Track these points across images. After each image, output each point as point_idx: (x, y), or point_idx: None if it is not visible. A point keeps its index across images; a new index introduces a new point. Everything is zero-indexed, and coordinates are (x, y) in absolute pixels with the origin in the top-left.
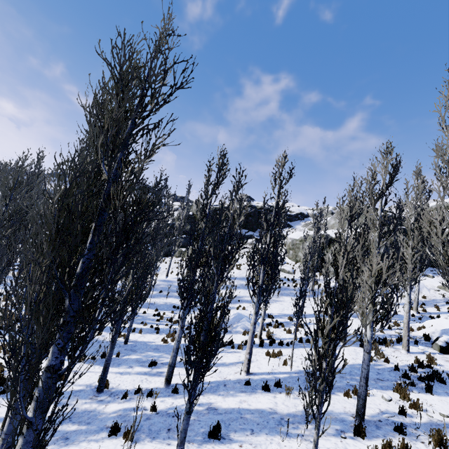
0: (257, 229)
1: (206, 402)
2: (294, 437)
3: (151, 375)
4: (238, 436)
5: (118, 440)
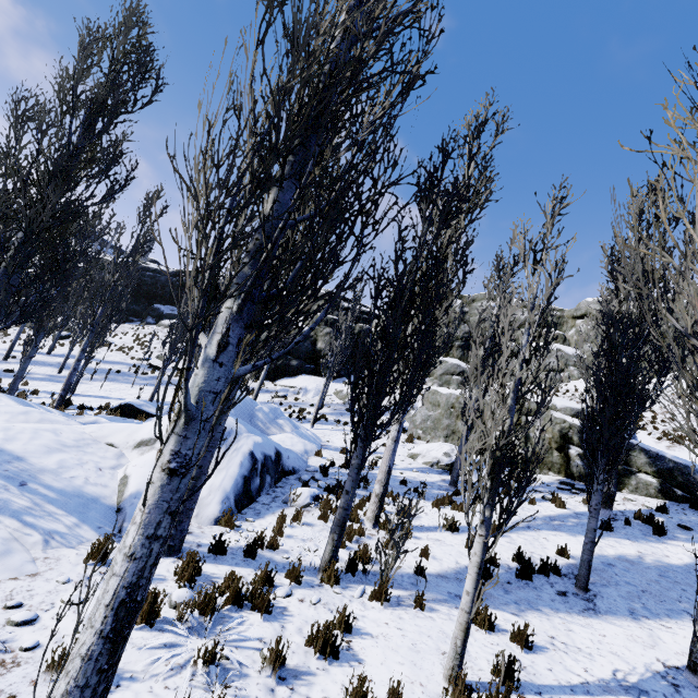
0: None
1: None
2: None
3: None
4: None
5: None
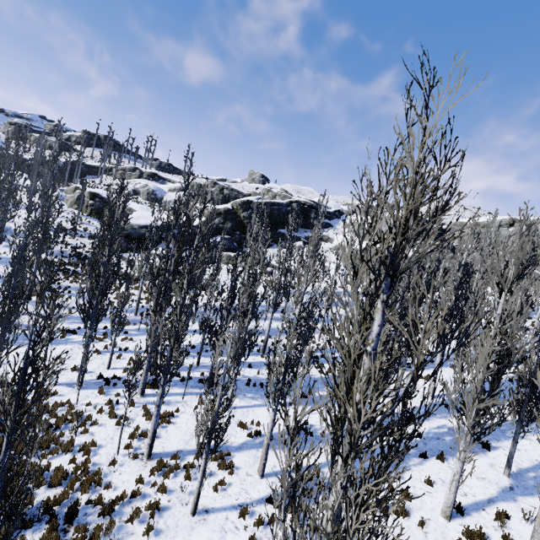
0: (300, 229)
1: (440, 425)
2: (519, 438)
3: None
4: (494, 444)
5: (434, 461)
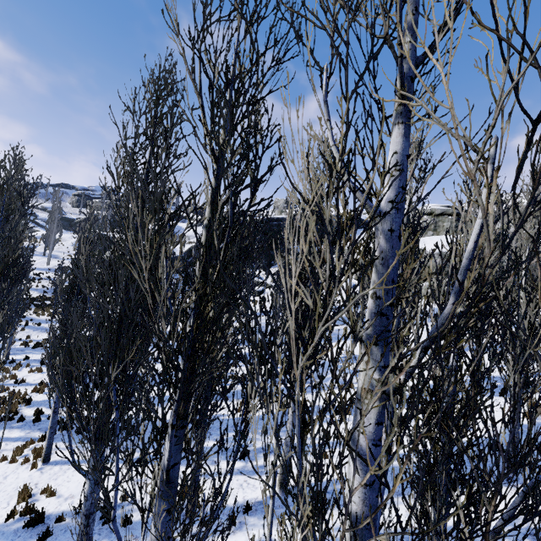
0: None
1: None
2: None
3: (249, 474)
4: None
5: None
